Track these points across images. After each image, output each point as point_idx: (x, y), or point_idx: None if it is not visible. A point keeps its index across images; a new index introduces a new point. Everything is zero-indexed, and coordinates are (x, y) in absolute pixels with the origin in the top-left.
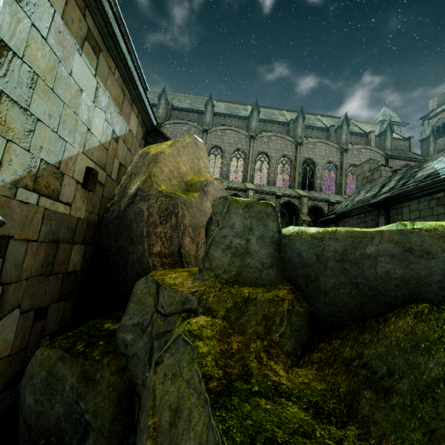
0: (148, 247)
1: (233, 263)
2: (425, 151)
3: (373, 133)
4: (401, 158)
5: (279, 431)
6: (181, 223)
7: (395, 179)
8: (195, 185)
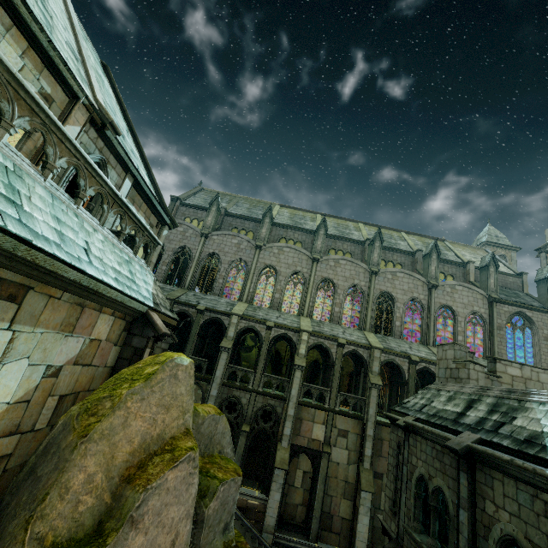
0: None
1: None
2: (543, 296)
3: (472, 264)
4: (511, 302)
5: None
6: None
7: (487, 401)
8: (123, 505)
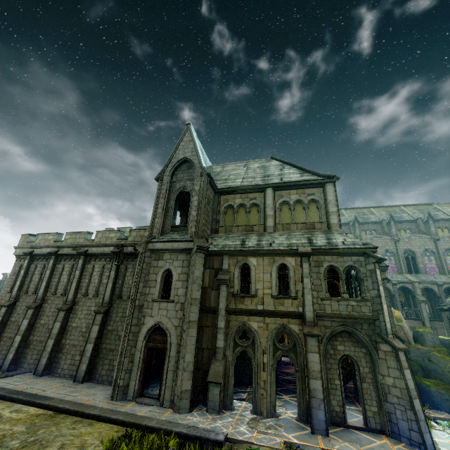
0: None
1: (432, 344)
2: None
3: None
4: None
5: None
6: (405, 332)
7: None
8: (398, 318)
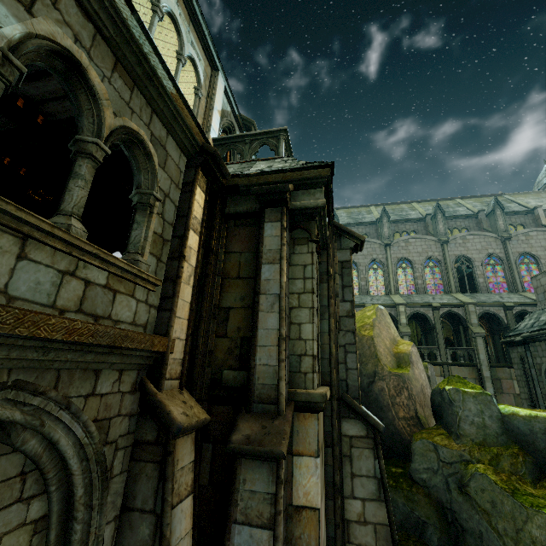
0: (395, 414)
1: (478, 432)
2: None
3: (539, 209)
4: None
5: (539, 504)
6: (412, 394)
7: None
8: (403, 358)
